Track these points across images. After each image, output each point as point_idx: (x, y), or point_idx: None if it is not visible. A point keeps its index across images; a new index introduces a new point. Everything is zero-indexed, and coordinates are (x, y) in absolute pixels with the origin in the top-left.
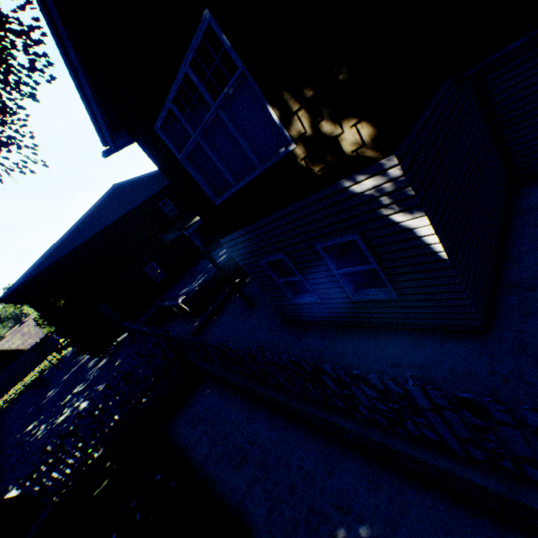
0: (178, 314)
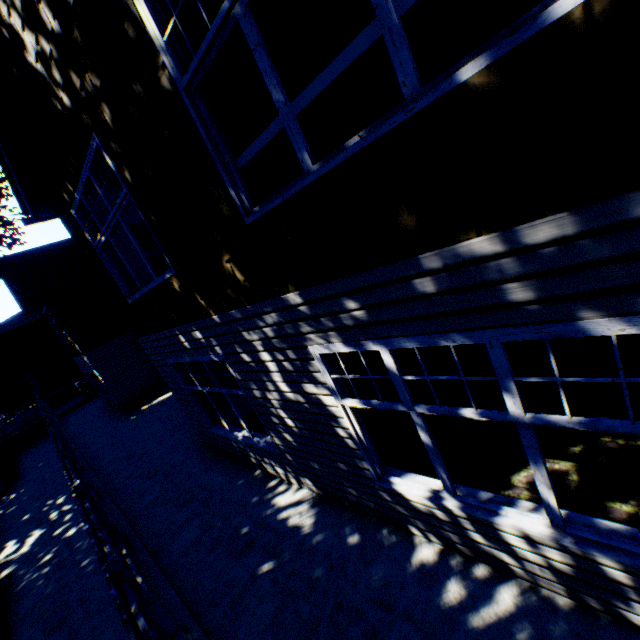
0: (81, 393)
